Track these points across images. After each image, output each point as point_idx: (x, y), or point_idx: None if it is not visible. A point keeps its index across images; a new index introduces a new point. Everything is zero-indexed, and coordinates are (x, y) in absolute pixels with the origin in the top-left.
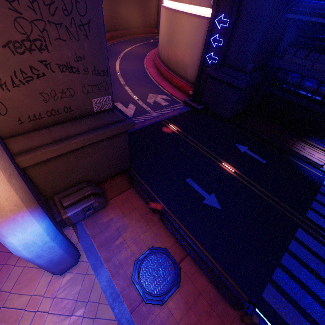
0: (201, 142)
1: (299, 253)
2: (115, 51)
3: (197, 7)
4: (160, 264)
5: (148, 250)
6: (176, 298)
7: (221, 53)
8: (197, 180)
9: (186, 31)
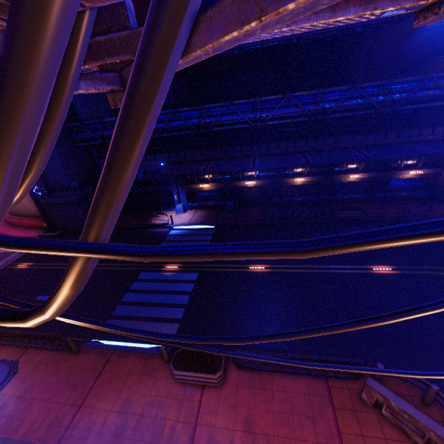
0: (58, 261)
1: (138, 287)
2: None
3: None
4: None
5: None
6: (12, 383)
7: (42, 184)
8: (49, 292)
9: None
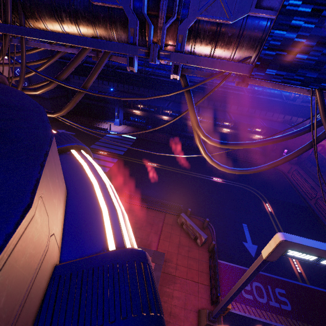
0: None
1: None
2: None
3: None
4: None
5: None
6: None
7: (26, 79)
8: None
9: None
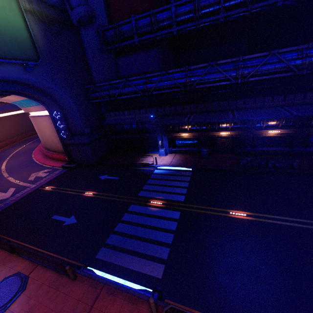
0: (71, 187)
1: (128, 218)
2: (3, 155)
3: (43, 111)
4: (9, 284)
5: (0, 282)
6: (20, 299)
7: (66, 129)
8: (62, 213)
9: (44, 125)
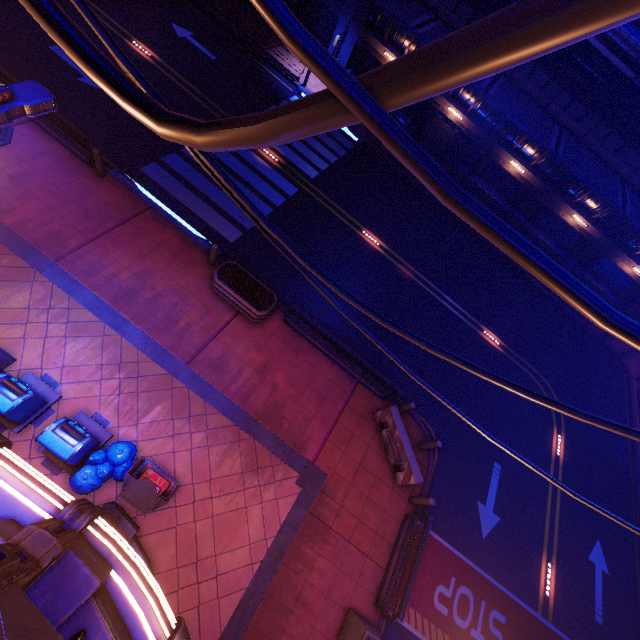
0: (98, 2)
1: None
2: None
3: None
4: None
5: None
6: (2, 153)
7: None
8: None
9: None
